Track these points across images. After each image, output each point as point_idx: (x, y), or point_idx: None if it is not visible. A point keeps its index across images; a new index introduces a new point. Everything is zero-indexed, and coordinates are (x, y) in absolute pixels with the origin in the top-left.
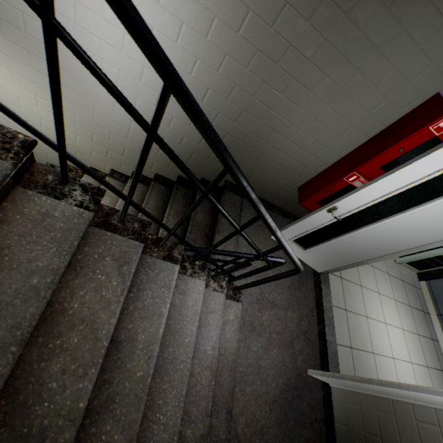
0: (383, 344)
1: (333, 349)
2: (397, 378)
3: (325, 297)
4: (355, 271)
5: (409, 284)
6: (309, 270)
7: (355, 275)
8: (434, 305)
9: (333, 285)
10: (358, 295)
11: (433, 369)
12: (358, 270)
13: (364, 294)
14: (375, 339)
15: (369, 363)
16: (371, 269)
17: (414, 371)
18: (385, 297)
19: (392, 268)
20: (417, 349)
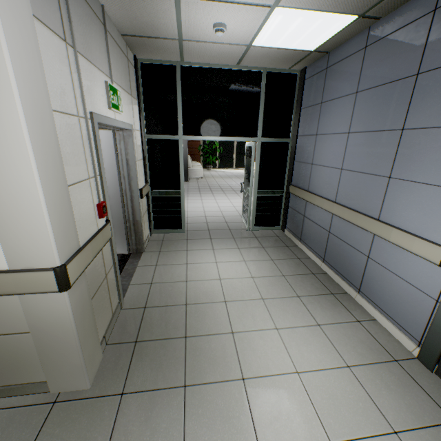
0: (206, 274)
1: (122, 288)
2: (222, 290)
3: (130, 264)
4: (183, 245)
5: (267, 237)
6: (118, 255)
7: (182, 247)
8: (296, 237)
9: (146, 257)
10: (180, 255)
11: (295, 275)
12: (187, 244)
13: (190, 253)
14: (194, 273)
15: (177, 287)
16: (208, 240)
17: (256, 281)
18: (223, 249)
19: (242, 234)
20: (268, 268)
